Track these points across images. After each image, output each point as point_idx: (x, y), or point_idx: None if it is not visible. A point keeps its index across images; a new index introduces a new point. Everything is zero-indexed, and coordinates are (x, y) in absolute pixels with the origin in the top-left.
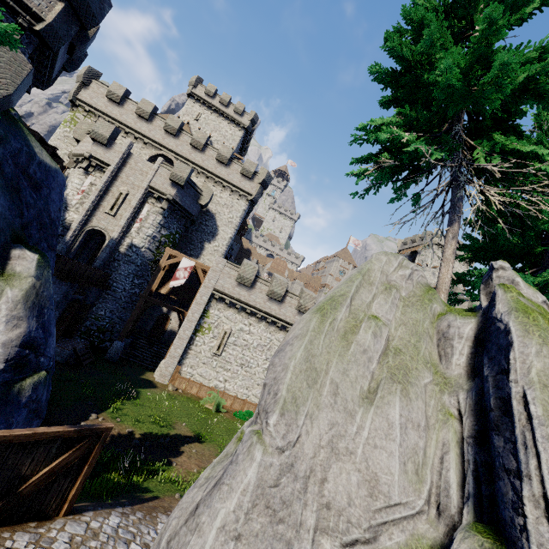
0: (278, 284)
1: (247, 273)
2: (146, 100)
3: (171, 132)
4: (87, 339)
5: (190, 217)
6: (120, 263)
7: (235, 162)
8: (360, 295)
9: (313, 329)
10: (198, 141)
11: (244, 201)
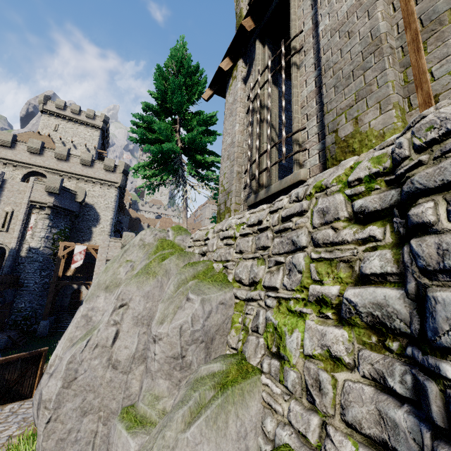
0: None
1: (128, 241)
2: (3, 132)
3: (35, 152)
4: (17, 328)
5: (73, 213)
6: (25, 265)
7: (97, 162)
8: (127, 253)
9: (102, 272)
10: (61, 154)
11: (114, 188)
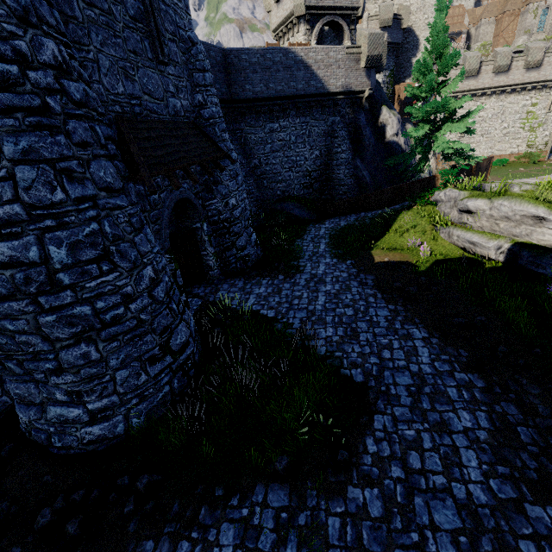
0: (502, 57)
1: (472, 65)
2: None
3: None
4: None
5: (399, 47)
6: None
7: None
8: None
9: None
10: None
11: None
